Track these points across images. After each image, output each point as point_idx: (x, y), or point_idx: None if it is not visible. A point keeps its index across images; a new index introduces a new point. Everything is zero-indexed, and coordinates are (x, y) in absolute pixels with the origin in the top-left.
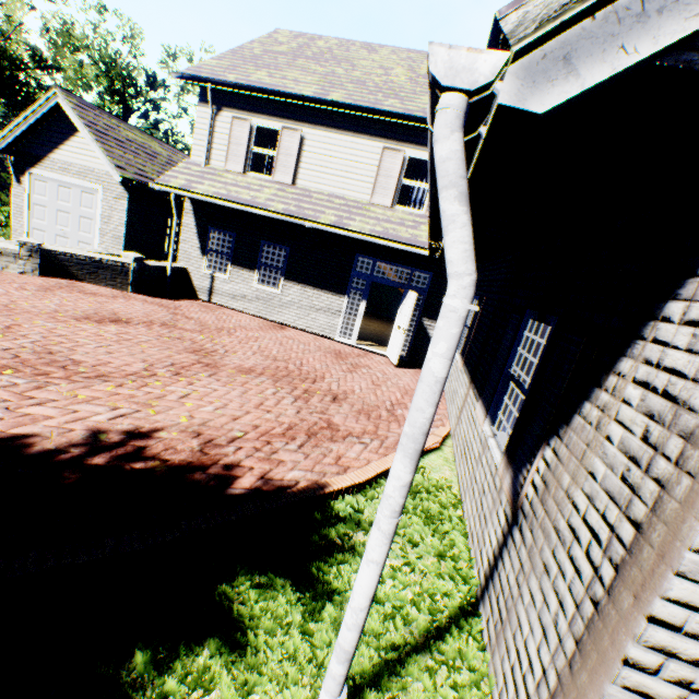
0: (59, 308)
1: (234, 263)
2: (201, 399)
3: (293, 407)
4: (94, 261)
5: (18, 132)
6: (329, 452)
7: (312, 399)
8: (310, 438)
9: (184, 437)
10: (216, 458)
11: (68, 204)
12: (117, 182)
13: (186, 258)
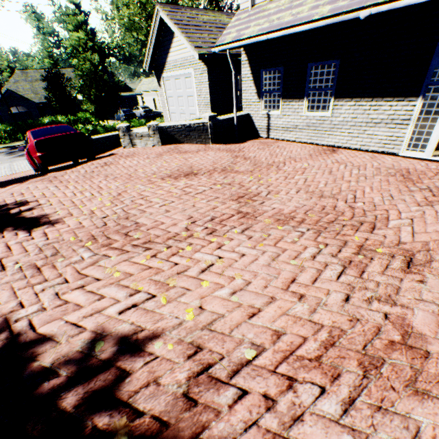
0: (157, 170)
1: (283, 98)
2: (221, 273)
3: (337, 287)
4: (186, 127)
5: (150, 53)
6: (411, 438)
7: (370, 265)
8: (367, 377)
9: (176, 355)
10: (200, 420)
11: (180, 91)
12: (199, 61)
13: (247, 105)
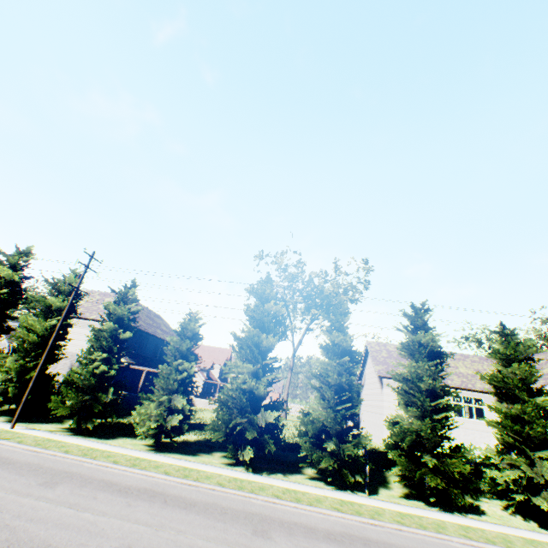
0: None
1: None
2: None
3: None
4: None
5: None
6: None
7: None
8: None
9: None
10: None
11: None
12: (8, 345)
13: None
